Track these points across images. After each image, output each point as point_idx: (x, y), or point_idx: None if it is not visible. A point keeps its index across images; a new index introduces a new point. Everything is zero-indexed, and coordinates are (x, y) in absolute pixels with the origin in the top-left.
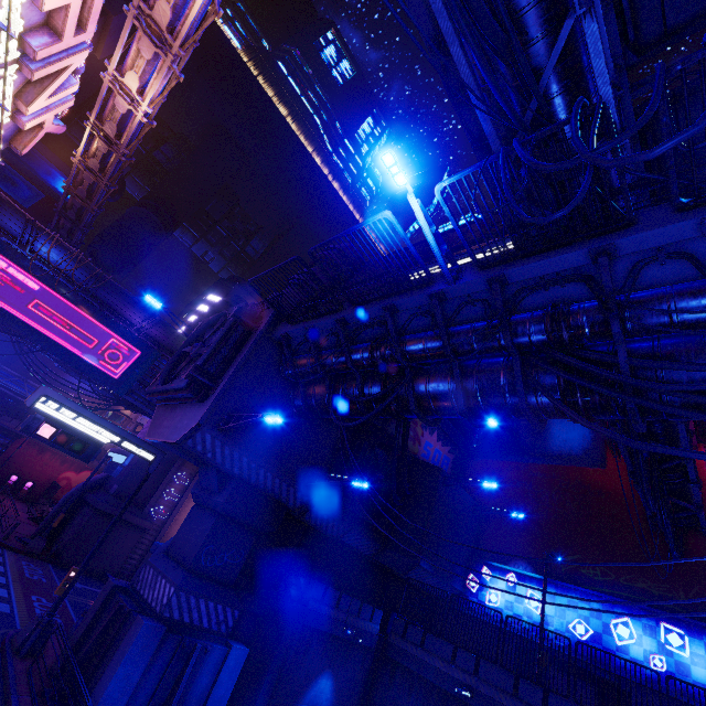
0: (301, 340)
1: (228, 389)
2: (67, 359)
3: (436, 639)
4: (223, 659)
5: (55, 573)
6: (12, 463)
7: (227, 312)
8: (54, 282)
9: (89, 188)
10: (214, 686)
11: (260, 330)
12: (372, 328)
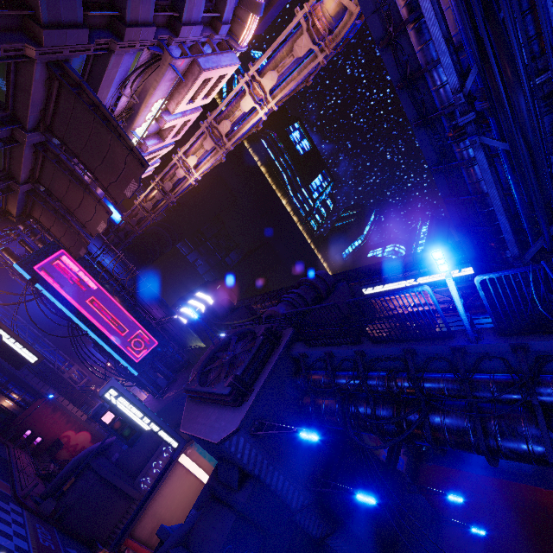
0: (315, 359)
1: (259, 398)
2: (104, 342)
3: None
4: None
5: (59, 538)
6: (30, 419)
7: (254, 329)
8: (108, 285)
9: (139, 219)
10: None
11: (282, 347)
12: (385, 361)
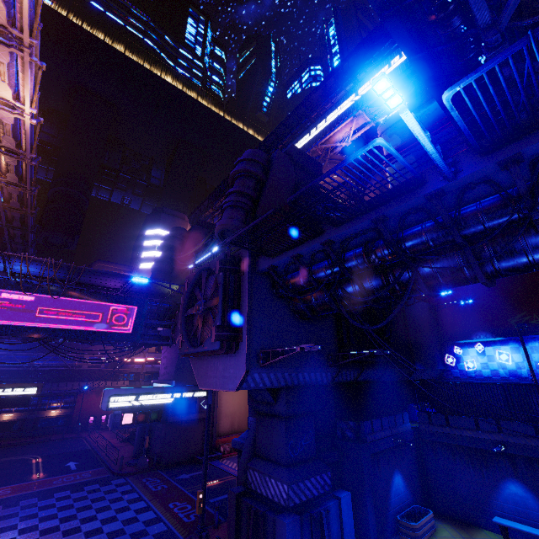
0: (285, 265)
1: (251, 332)
2: (87, 337)
3: (457, 417)
4: (338, 508)
5: (167, 475)
6: (85, 410)
7: (210, 267)
8: (43, 288)
9: (18, 197)
10: (343, 528)
11: (247, 271)
12: (356, 237)
